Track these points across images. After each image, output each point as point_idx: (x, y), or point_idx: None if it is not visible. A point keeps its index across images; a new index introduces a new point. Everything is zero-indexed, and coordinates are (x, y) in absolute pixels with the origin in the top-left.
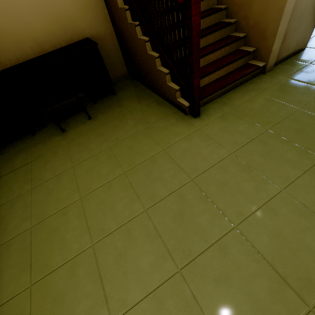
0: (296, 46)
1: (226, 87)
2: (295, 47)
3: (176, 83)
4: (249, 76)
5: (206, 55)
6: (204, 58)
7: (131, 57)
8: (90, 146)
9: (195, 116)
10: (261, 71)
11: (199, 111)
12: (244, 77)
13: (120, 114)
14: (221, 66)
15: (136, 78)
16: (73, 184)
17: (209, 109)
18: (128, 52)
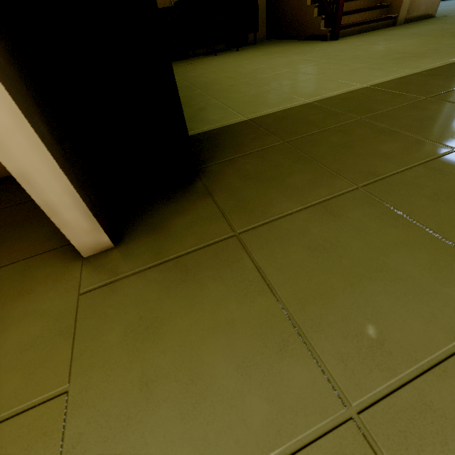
0: (426, 8)
1: (361, 26)
2: (424, 10)
3: (322, 16)
4: (382, 24)
5: (348, 1)
6: (346, 4)
7: (277, 12)
8: (245, 55)
9: (335, 39)
10: (392, 23)
11: (338, 35)
12: (377, 22)
13: (266, 47)
14: (360, 9)
15: (275, 37)
16: (239, 61)
17: (346, 38)
18: (276, 7)
